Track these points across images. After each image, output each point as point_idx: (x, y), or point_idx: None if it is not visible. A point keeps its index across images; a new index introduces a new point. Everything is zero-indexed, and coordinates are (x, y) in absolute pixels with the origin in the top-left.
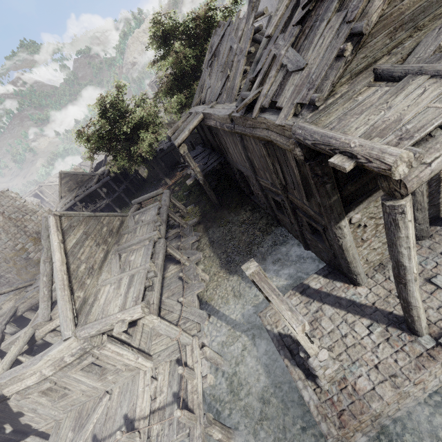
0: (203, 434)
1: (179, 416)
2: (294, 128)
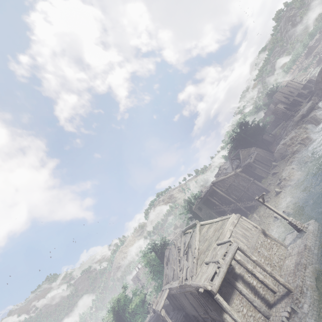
0: None
1: None
2: (191, 284)
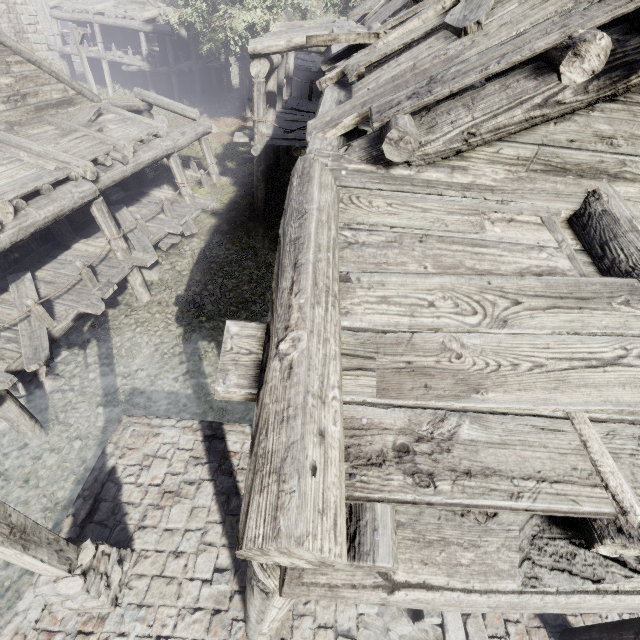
0: None
1: None
2: (298, 164)
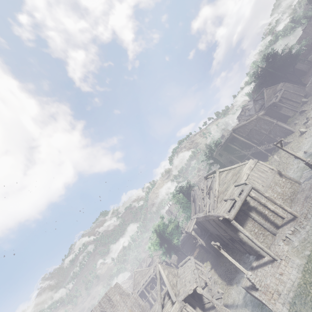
0: None
1: None
2: (213, 215)
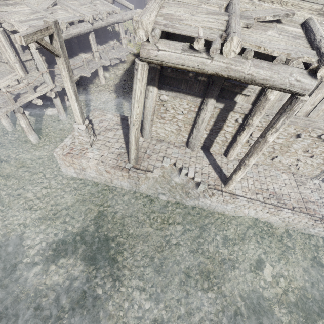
0: (10, 110)
1: (3, 92)
2: None
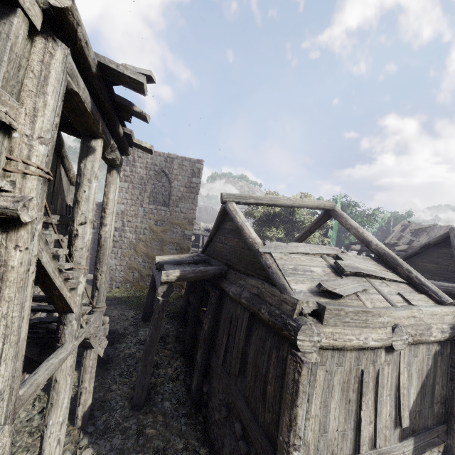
0: None
1: None
2: None
